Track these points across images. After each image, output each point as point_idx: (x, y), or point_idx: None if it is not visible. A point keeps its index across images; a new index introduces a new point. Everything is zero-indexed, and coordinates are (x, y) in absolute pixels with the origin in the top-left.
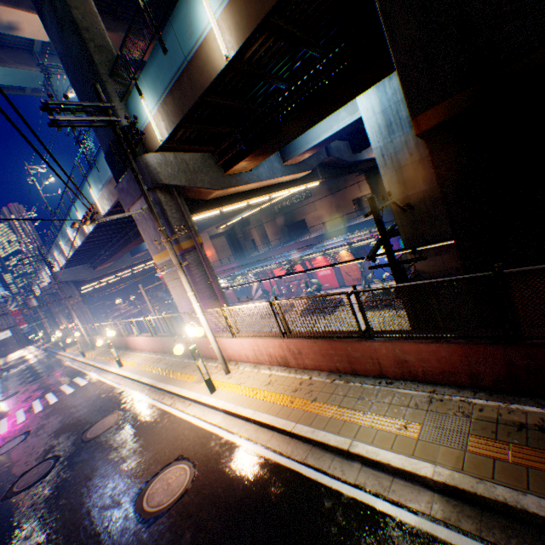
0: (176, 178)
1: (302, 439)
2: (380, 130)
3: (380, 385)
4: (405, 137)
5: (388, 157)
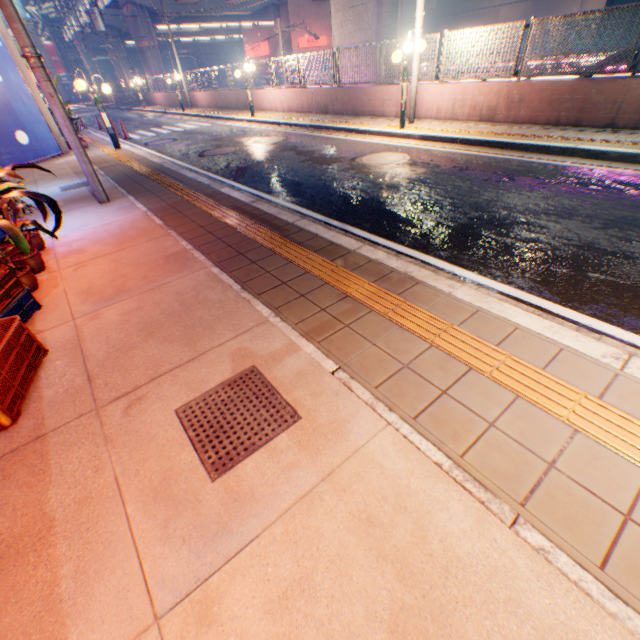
0: None
1: (518, 150)
2: None
3: (603, 133)
4: None
5: None
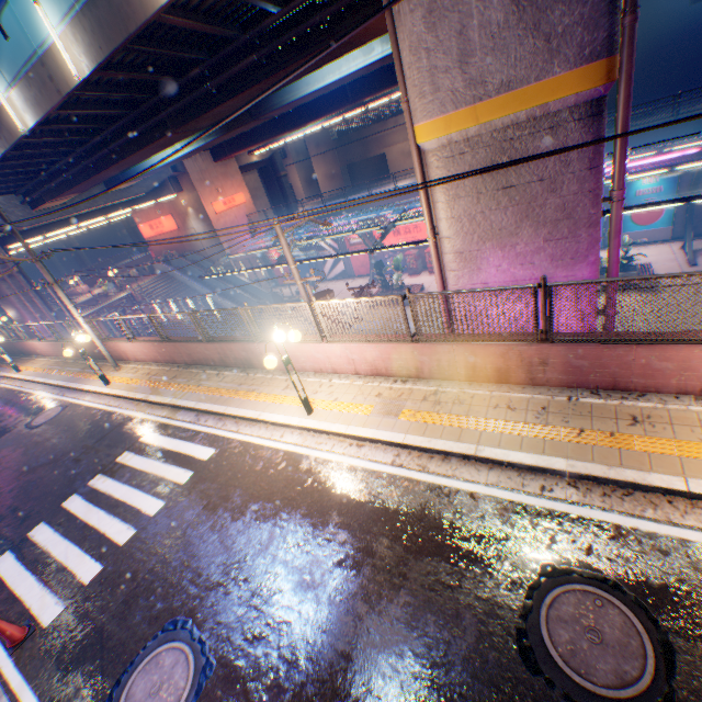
0: None
1: None
2: None
3: None
4: None
5: None
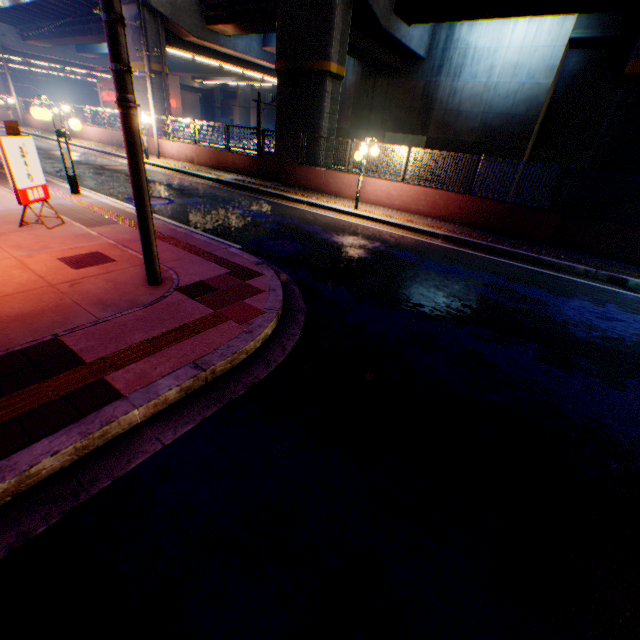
0: (164, 8)
1: (184, 174)
2: None
3: (225, 173)
4: None
5: None
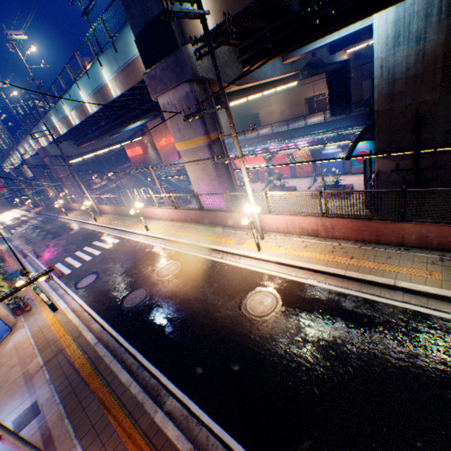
0: (210, 72)
1: (352, 280)
2: (386, 41)
3: (400, 250)
4: (408, 52)
5: (386, 70)
